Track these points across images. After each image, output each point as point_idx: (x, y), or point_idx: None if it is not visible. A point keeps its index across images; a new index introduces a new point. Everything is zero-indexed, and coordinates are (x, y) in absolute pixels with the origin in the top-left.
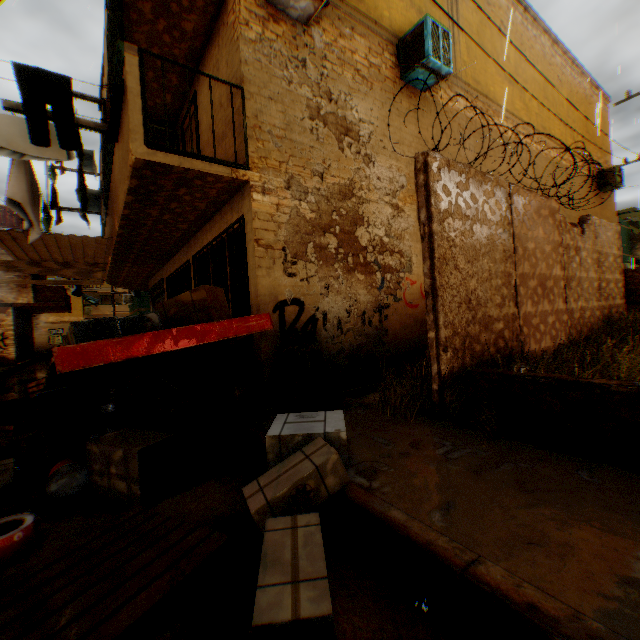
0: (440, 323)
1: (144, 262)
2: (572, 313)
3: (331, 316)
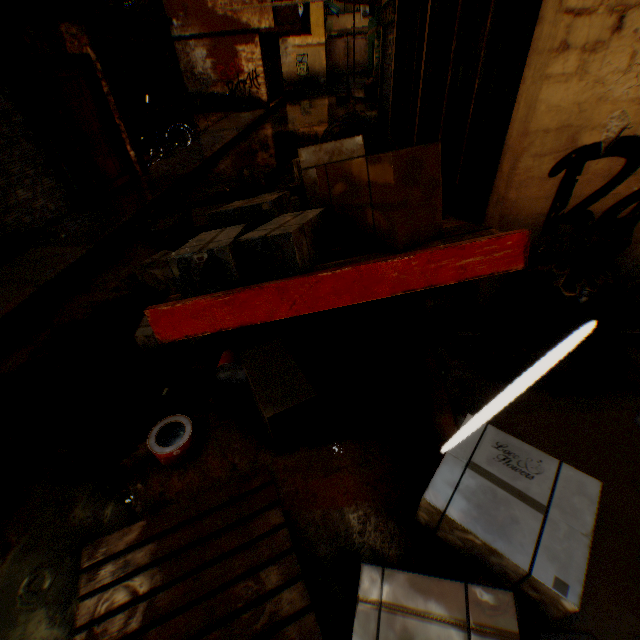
0: None
1: None
2: None
3: None
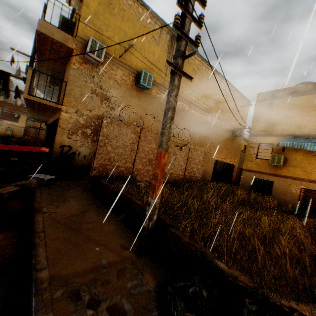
0: (94, 162)
1: (42, 116)
2: (166, 173)
3: (82, 153)
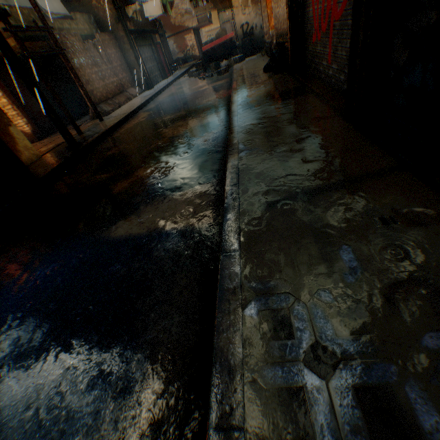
0: (264, 29)
1: (223, 3)
2: None
3: (258, 26)
